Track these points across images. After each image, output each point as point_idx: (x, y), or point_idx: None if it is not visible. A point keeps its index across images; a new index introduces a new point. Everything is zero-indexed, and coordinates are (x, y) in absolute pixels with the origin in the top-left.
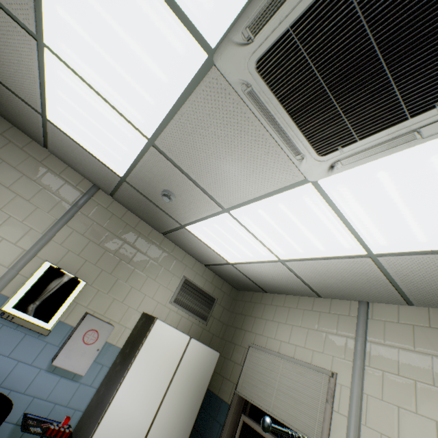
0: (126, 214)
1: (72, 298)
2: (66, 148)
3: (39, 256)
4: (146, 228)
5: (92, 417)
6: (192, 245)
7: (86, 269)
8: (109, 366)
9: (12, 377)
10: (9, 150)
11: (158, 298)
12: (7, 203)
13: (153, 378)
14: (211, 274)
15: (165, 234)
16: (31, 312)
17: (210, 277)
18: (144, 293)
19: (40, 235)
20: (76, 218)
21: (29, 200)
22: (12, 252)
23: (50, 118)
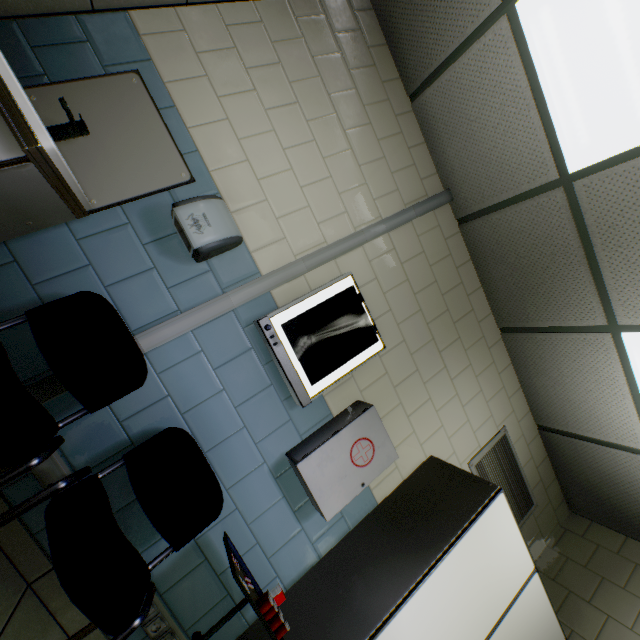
0: (466, 265)
1: (357, 361)
2: (475, 92)
3: (337, 263)
4: (482, 305)
5: (324, 624)
6: (572, 377)
7: (384, 325)
8: (348, 524)
9: (225, 448)
10: (368, 77)
11: (455, 444)
12: (334, 154)
13: (458, 618)
14: (541, 450)
15: (509, 332)
16: (299, 349)
17: (537, 455)
18: (440, 420)
19: (352, 229)
20: (403, 230)
21: (359, 166)
22: (310, 234)
23: (528, 2)
